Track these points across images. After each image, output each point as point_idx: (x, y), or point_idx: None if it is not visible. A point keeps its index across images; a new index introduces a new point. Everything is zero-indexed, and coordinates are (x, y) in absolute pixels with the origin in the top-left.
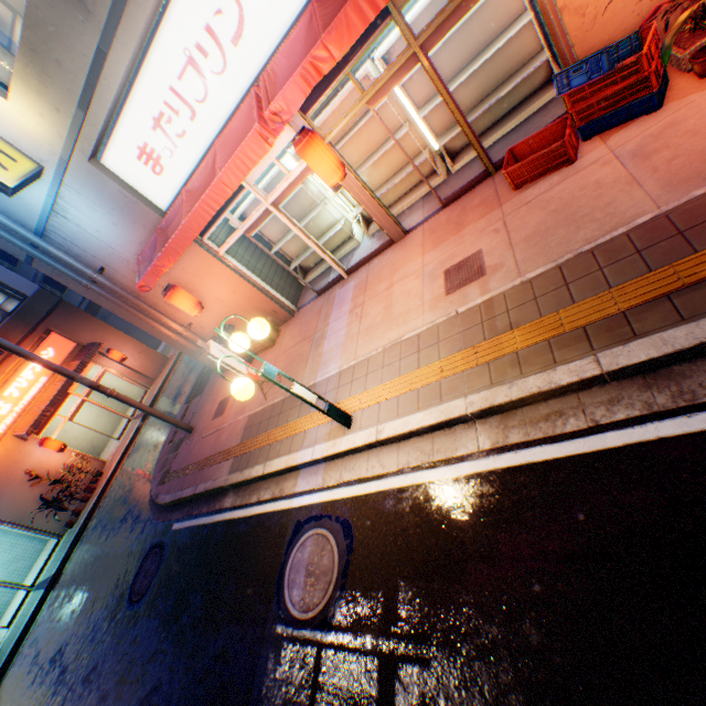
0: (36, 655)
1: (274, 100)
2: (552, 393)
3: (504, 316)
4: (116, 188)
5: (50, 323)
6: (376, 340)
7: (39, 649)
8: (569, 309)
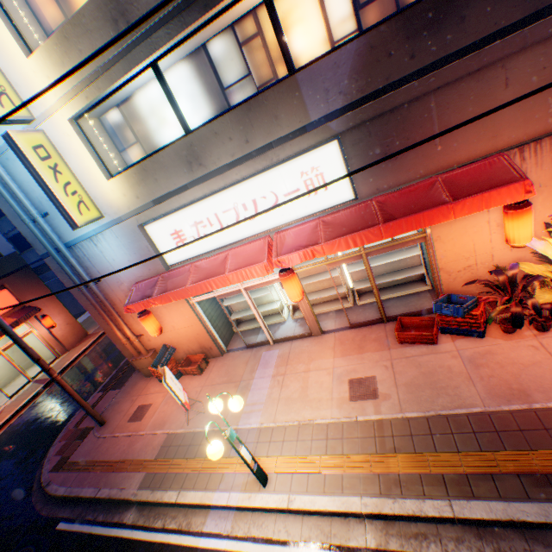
0: None
1: (282, 255)
2: (421, 517)
3: (390, 438)
4: (146, 243)
5: (7, 280)
6: (293, 412)
7: None
8: (433, 454)
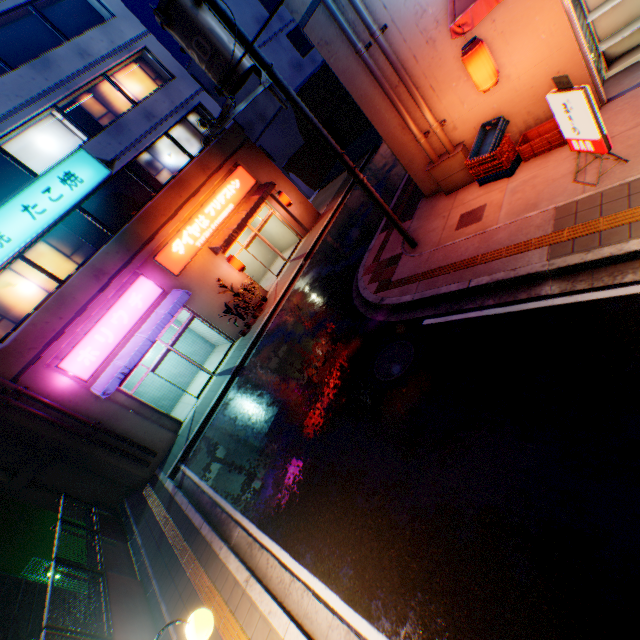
0: (240, 418)
1: None
2: None
3: None
4: None
5: (238, 158)
6: None
7: (241, 414)
8: None
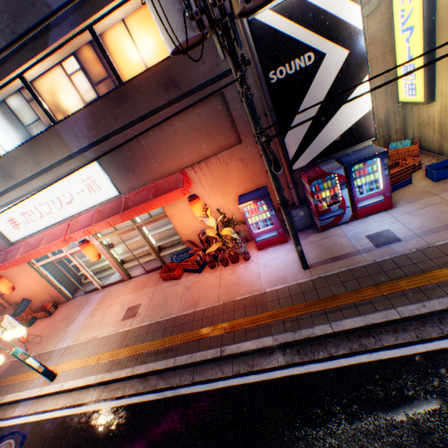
0: None
1: (72, 234)
2: (120, 378)
3: (128, 339)
4: None
5: None
6: (90, 333)
7: None
8: (142, 344)
